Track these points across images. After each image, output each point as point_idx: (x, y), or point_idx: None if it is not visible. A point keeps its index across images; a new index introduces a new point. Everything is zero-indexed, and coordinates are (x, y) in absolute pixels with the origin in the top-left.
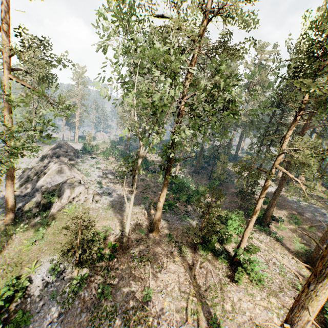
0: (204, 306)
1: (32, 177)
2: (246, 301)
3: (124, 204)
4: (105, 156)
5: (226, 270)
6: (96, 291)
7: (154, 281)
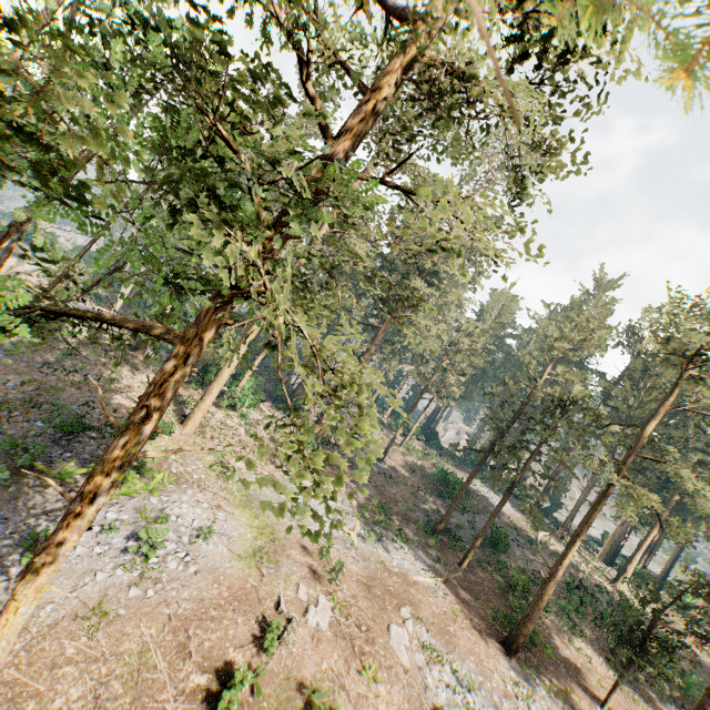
0: (176, 400)
1: None
2: (222, 416)
3: None
4: None
5: (214, 401)
6: (51, 356)
7: (127, 373)
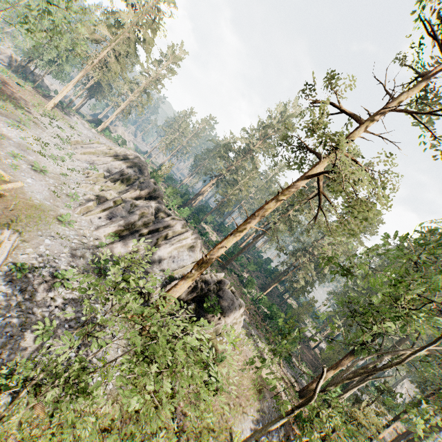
0: None
1: (137, 225)
2: None
3: (252, 334)
4: (179, 212)
5: None
6: None
7: None
